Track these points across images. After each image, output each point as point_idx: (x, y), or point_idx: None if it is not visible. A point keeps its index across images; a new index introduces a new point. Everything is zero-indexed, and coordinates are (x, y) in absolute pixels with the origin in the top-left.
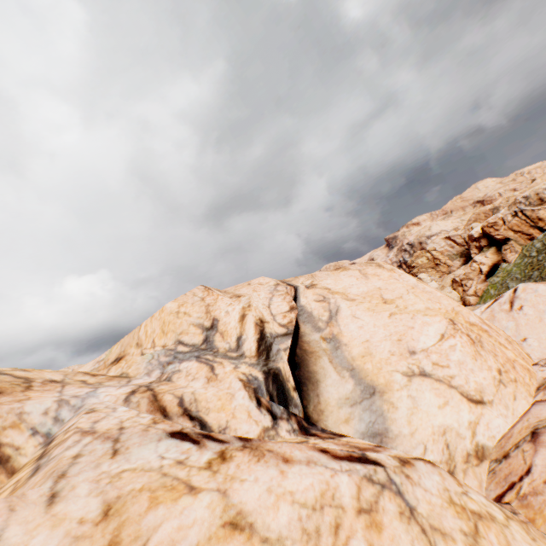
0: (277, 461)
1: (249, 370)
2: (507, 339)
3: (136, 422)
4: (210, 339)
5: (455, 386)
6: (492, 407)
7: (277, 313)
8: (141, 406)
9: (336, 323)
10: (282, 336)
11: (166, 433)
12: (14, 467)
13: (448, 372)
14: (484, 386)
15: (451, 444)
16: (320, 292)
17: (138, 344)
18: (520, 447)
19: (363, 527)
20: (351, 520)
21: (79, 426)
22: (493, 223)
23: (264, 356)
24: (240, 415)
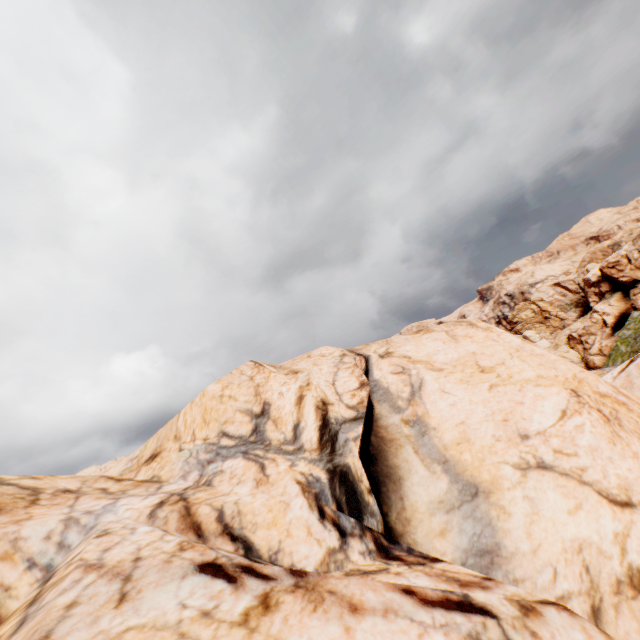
0: (341, 611)
1: (309, 469)
2: None
3: (157, 549)
4: (260, 429)
5: (589, 483)
6: None
7: (344, 391)
8: (169, 523)
9: (420, 401)
10: (351, 421)
11: (194, 566)
12: (1, 615)
13: (576, 462)
14: (630, 481)
15: (592, 565)
16: (397, 361)
17: (176, 436)
18: None
19: None
20: None
21: (84, 558)
22: (615, 263)
23: (328, 448)
24: (296, 531)
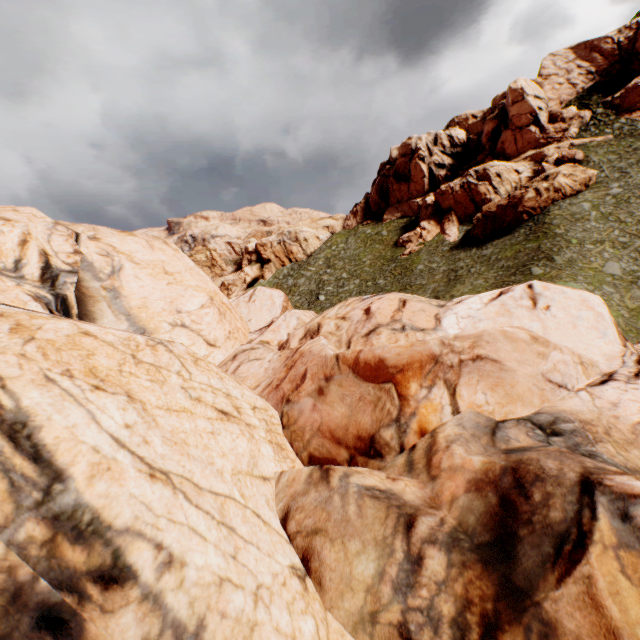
0: (98, 326)
1: (36, 290)
2: (241, 317)
3: None
4: None
5: (203, 335)
6: (220, 350)
7: (60, 251)
8: None
9: (119, 279)
10: (69, 273)
11: None
12: None
13: (200, 327)
14: (219, 338)
15: None
16: (105, 247)
17: None
18: (227, 364)
19: (150, 349)
20: (144, 346)
21: None
22: (265, 244)
23: (49, 283)
24: None
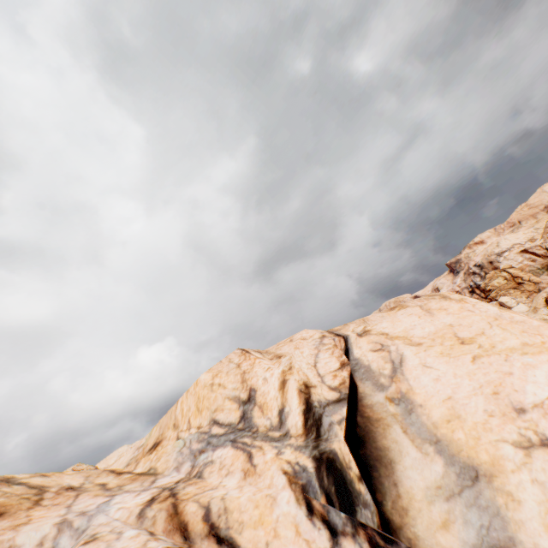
0: None
1: (295, 456)
2: None
3: None
4: (247, 416)
5: None
6: None
7: (325, 373)
8: (156, 524)
9: (403, 377)
10: (334, 403)
11: None
12: None
13: None
14: None
15: None
16: (375, 339)
17: (175, 425)
18: None
19: None
20: None
21: None
22: None
23: (313, 433)
24: (284, 531)
